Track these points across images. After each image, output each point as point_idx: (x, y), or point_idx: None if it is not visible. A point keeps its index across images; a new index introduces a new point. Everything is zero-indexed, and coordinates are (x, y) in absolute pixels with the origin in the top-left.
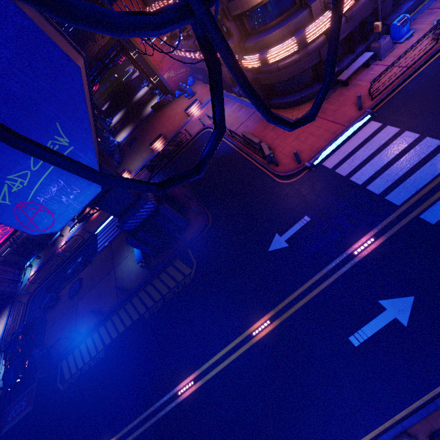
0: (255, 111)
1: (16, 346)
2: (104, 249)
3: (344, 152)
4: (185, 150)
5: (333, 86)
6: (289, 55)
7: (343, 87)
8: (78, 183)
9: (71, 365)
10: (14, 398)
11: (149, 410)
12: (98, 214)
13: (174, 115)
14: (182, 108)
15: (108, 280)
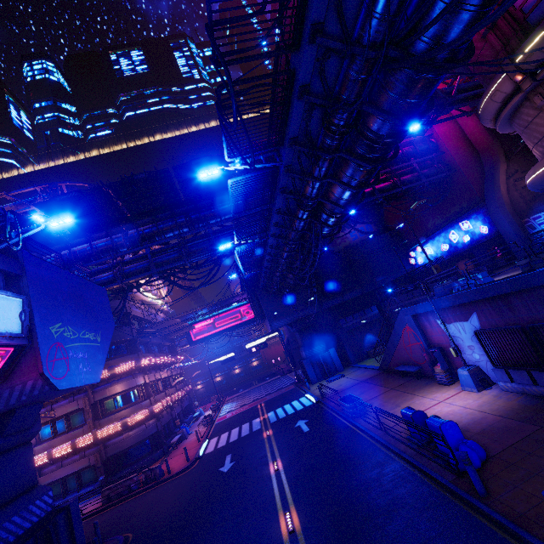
0: (89, 500)
1: None
2: None
3: (212, 446)
4: None
5: (167, 452)
6: (137, 425)
7: (175, 449)
8: (92, 365)
9: None
10: None
11: None
12: None
13: None
14: None
15: None
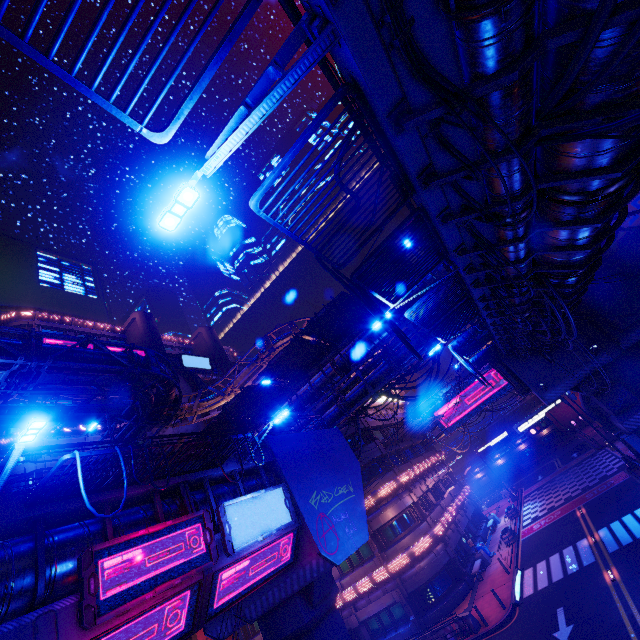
0: None
1: None
2: None
3: (529, 584)
4: None
5: (472, 584)
6: (425, 554)
7: (481, 581)
8: (355, 522)
9: None
10: None
11: None
12: None
13: None
14: None
15: None
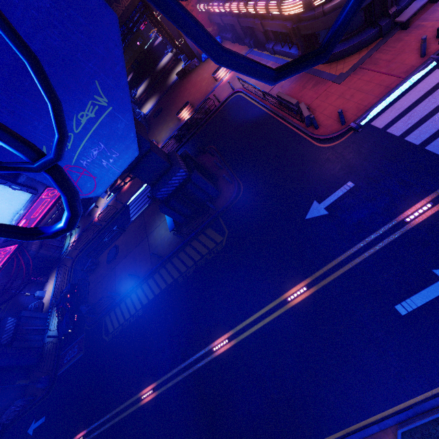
0: None
1: (66, 302)
2: (136, 219)
3: (398, 108)
4: (214, 117)
5: (389, 30)
6: None
7: (401, 31)
8: (117, 147)
9: (114, 320)
10: (67, 345)
11: (186, 362)
12: (129, 186)
13: (201, 81)
14: (209, 73)
15: (142, 247)
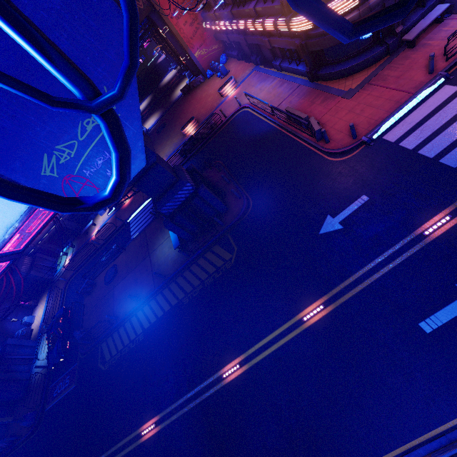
0: (299, 85)
1: (58, 328)
2: (137, 237)
3: (410, 123)
4: (220, 132)
5: (396, 49)
6: (346, 12)
7: (408, 49)
8: None
9: (111, 347)
10: (57, 376)
11: (193, 391)
12: (130, 203)
13: (206, 97)
14: (214, 89)
15: (143, 267)
